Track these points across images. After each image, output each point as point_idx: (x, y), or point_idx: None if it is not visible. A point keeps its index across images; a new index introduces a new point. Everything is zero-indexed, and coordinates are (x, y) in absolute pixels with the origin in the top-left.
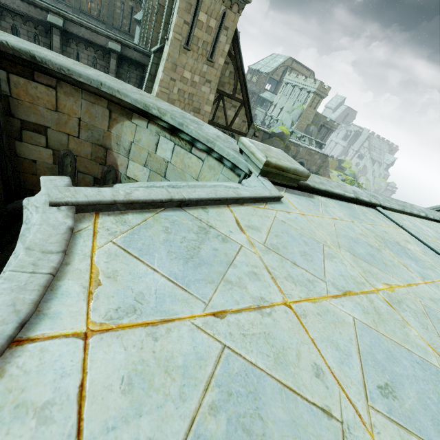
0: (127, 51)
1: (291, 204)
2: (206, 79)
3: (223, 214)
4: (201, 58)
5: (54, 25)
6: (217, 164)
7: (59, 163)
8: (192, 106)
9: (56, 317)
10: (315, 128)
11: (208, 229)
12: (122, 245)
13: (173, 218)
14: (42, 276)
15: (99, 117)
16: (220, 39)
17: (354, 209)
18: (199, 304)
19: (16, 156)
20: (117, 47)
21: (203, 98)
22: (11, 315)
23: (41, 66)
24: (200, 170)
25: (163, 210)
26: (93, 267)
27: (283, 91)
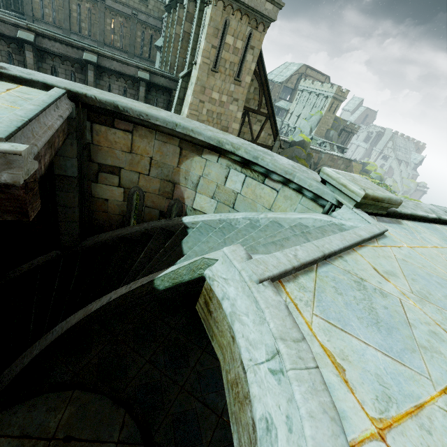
0: (155, 78)
1: (393, 236)
2: (233, 98)
3: (359, 261)
4: (228, 79)
5: (89, 62)
6: (295, 194)
7: (129, 200)
8: (221, 125)
9: (346, 417)
10: (336, 133)
11: (362, 282)
12: (322, 316)
13: (331, 275)
14: (314, 371)
15: (169, 155)
16: (246, 58)
17: (440, 231)
18: (425, 382)
19: (91, 196)
20: (146, 75)
21: (231, 116)
22: (333, 425)
23: (122, 114)
24: (274, 200)
25: (317, 266)
26: (324, 349)
27: (299, 99)
